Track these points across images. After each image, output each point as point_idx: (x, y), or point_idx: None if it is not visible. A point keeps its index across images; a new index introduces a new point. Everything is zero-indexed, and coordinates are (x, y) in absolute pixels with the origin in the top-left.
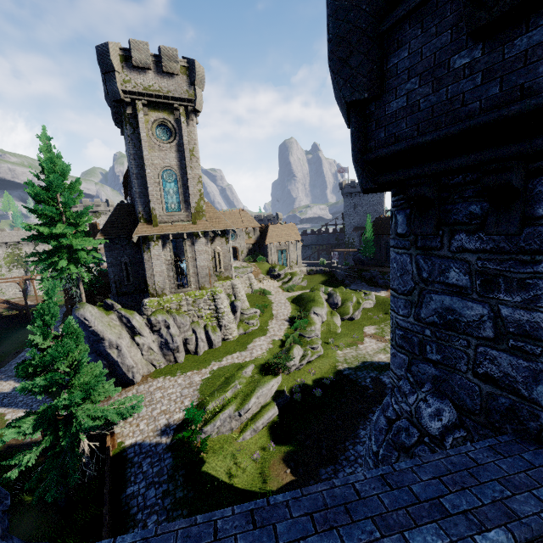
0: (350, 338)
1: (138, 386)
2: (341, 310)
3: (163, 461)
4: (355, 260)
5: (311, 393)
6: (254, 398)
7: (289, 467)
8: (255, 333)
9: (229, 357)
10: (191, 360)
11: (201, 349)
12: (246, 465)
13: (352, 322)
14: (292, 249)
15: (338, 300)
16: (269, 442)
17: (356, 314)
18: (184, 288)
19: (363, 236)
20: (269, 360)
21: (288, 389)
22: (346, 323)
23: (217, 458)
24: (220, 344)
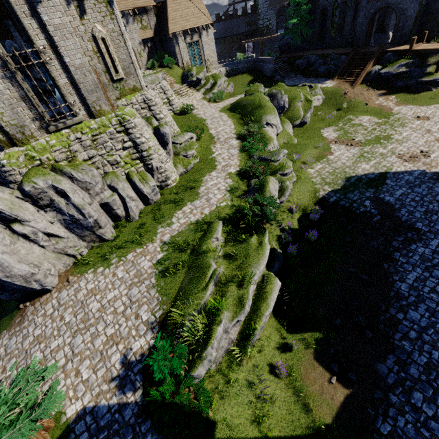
0: (315, 150)
1: (58, 293)
2: (290, 115)
3: (142, 438)
4: (282, 47)
5: (303, 237)
6: (252, 286)
7: (331, 371)
8: (201, 169)
9: (179, 215)
10: (125, 231)
11: (134, 211)
12: (272, 391)
13: (304, 128)
14: (205, 39)
15: (285, 101)
16: (283, 333)
17: (308, 116)
18: (65, 120)
19: (294, 3)
20: (244, 211)
21: (276, 242)
22: (298, 130)
23: (229, 405)
24: (158, 197)
